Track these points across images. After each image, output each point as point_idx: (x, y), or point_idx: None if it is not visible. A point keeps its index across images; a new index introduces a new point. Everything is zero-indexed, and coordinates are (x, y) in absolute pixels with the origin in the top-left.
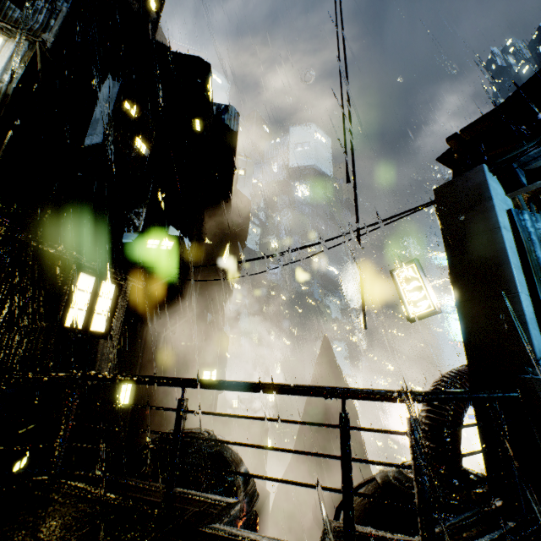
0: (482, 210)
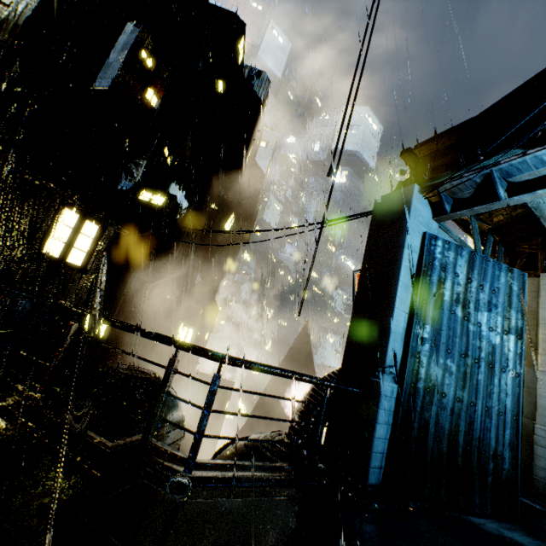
0: (398, 228)
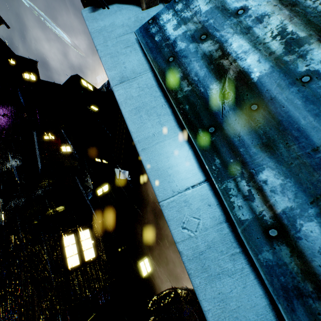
0: None
